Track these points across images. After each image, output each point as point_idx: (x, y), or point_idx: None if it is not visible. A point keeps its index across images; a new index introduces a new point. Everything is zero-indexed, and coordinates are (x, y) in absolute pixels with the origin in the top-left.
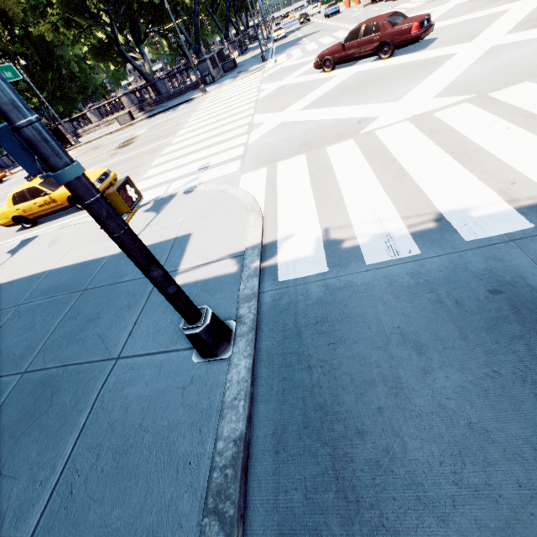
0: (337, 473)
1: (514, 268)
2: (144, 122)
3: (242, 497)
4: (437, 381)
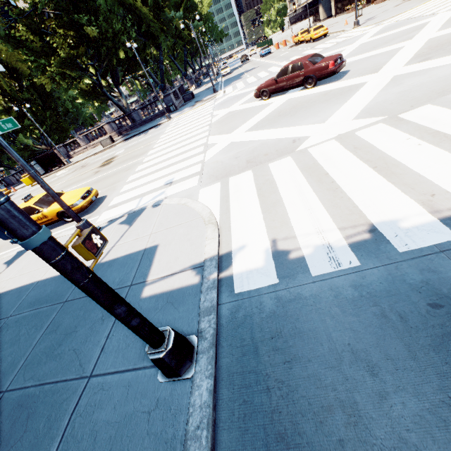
0: None
1: (449, 280)
2: (122, 144)
3: None
4: (394, 408)
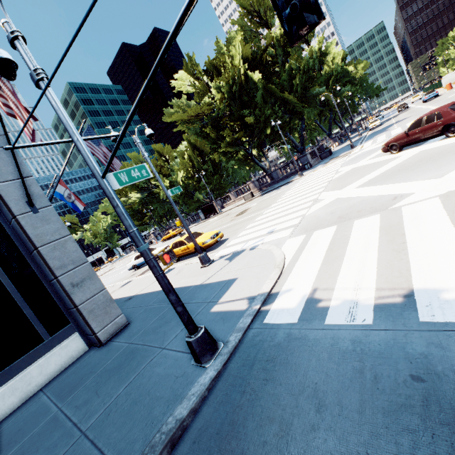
0: None
1: (453, 360)
2: (258, 198)
3: None
4: (316, 440)
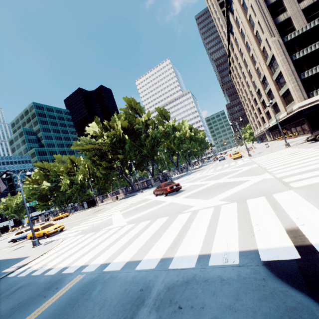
0: None
1: (19, 284)
2: (116, 201)
3: None
4: None
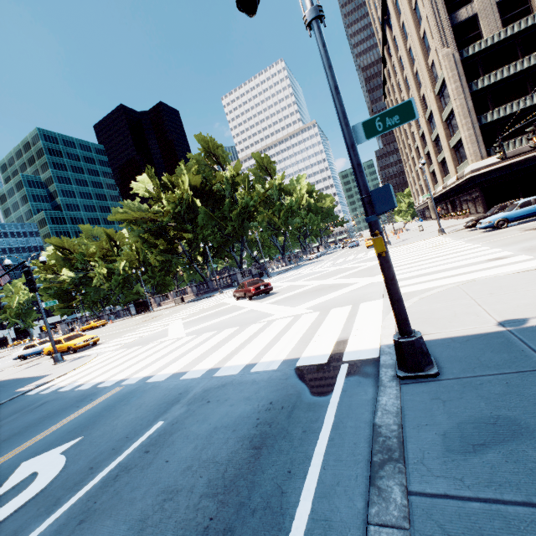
0: None
1: (43, 400)
2: (181, 305)
3: None
4: None
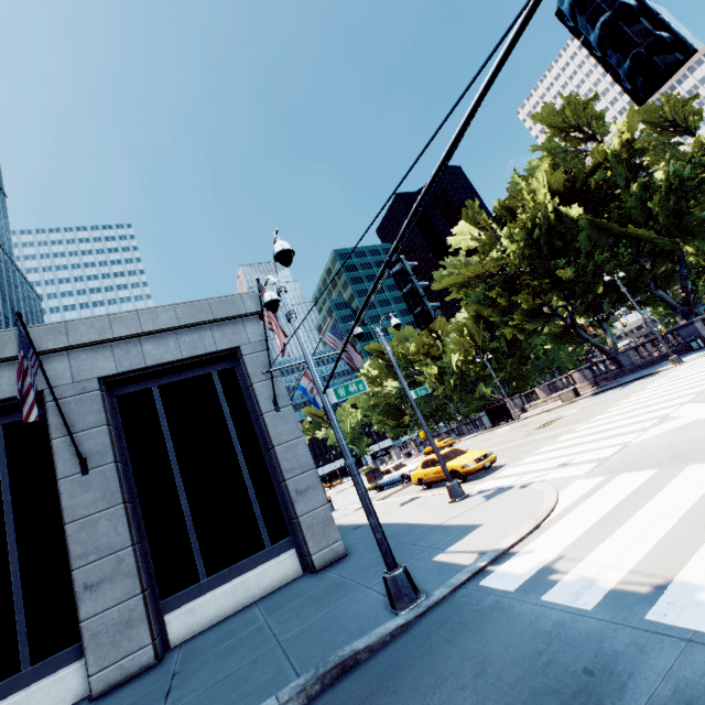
0: (365, 699)
1: (640, 663)
2: (584, 400)
3: (331, 676)
4: (458, 696)
